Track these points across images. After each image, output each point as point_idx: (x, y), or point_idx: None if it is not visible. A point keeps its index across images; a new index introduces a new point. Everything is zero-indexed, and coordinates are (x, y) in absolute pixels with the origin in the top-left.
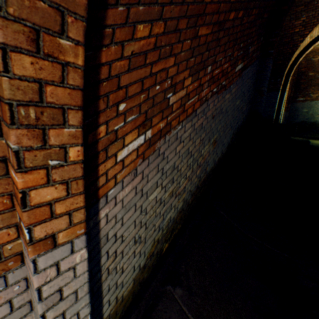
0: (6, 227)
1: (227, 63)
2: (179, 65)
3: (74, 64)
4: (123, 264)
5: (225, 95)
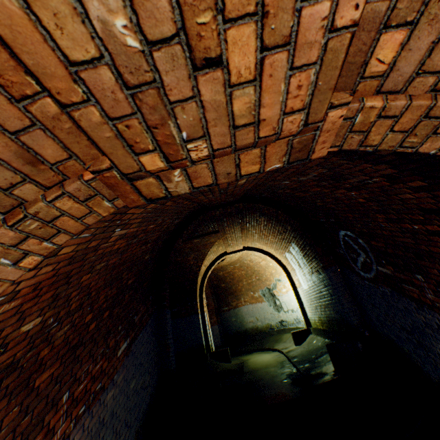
0: None
1: (101, 360)
2: None
3: None
4: None
5: (106, 396)
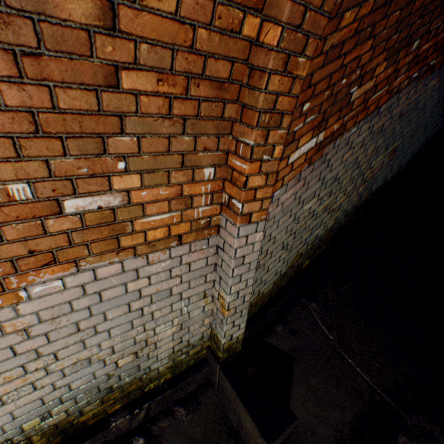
0: (216, 204)
1: None
2: (375, 48)
3: (300, 76)
4: (269, 264)
5: (429, 82)
